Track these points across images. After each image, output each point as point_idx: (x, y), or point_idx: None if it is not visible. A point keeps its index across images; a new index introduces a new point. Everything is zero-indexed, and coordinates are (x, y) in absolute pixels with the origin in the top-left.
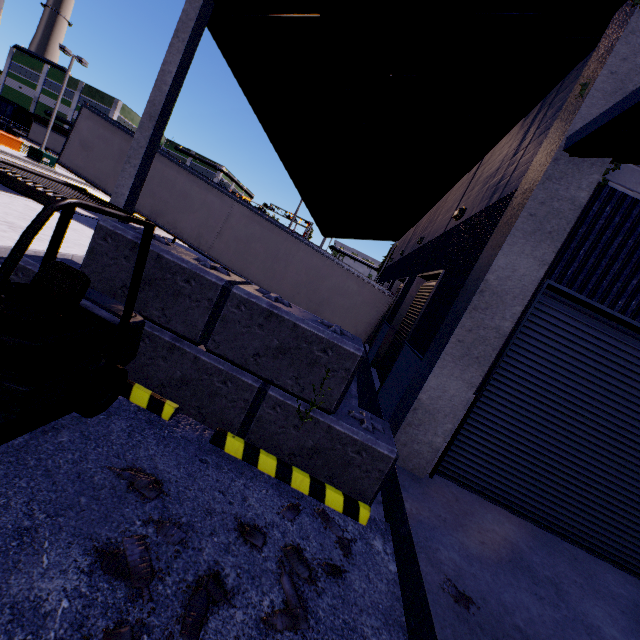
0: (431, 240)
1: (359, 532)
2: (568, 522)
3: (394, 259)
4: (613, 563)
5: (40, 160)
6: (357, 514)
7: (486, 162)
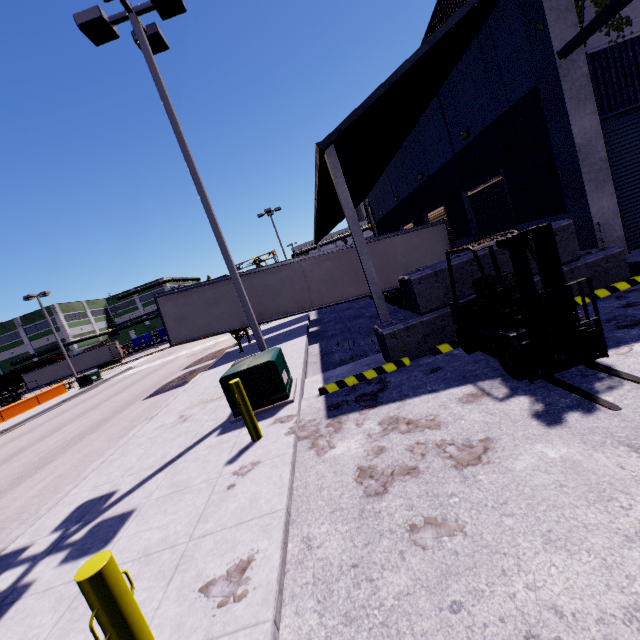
0: (440, 167)
1: None
2: None
3: (385, 210)
4: None
5: (91, 381)
6: (636, 282)
7: (448, 95)
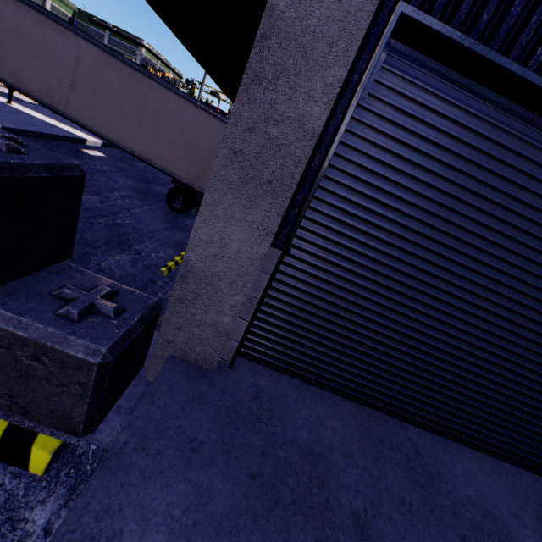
0: None
1: (8, 497)
2: (417, 405)
3: None
4: (468, 444)
5: None
6: (26, 460)
7: None
